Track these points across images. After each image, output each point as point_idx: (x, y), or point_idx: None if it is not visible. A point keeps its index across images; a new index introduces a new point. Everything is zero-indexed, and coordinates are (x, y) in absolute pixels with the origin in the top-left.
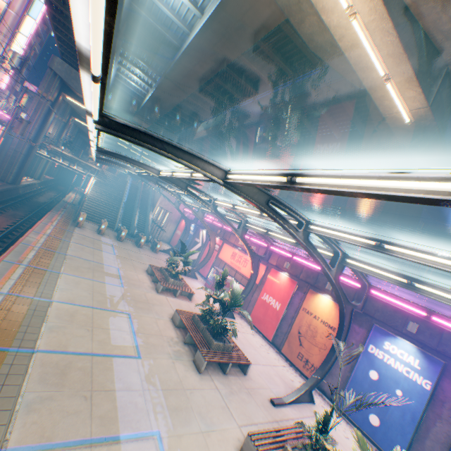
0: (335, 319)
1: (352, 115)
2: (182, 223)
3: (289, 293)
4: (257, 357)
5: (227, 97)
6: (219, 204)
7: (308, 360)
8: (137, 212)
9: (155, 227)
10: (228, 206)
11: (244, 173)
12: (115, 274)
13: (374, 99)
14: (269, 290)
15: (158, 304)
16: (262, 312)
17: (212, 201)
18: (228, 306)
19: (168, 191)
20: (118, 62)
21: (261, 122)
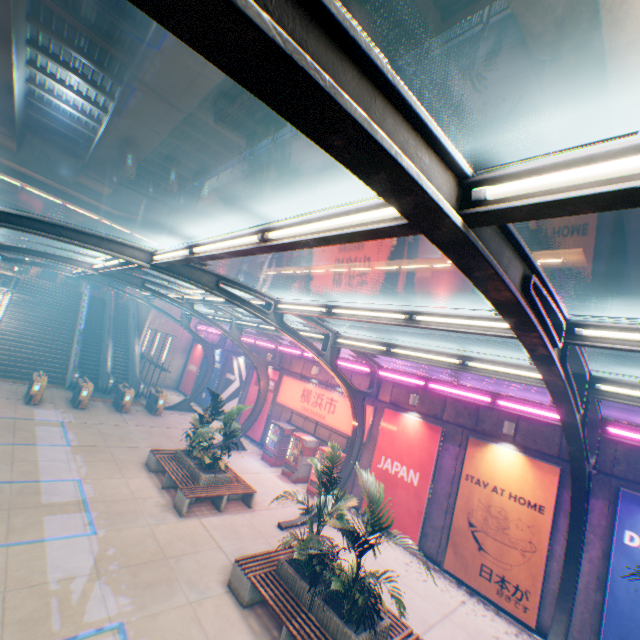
0: (537, 489)
1: (487, 131)
2: (196, 350)
3: (431, 450)
4: (418, 606)
5: (258, 120)
6: (289, 310)
7: (505, 578)
8: (110, 345)
9: (148, 365)
10: (314, 311)
11: (632, 146)
12: (73, 500)
13: (609, 54)
14: (390, 450)
15: (189, 551)
16: (386, 494)
17: (272, 306)
18: (365, 535)
19: (168, 299)
20: (25, 59)
21: (319, 164)
